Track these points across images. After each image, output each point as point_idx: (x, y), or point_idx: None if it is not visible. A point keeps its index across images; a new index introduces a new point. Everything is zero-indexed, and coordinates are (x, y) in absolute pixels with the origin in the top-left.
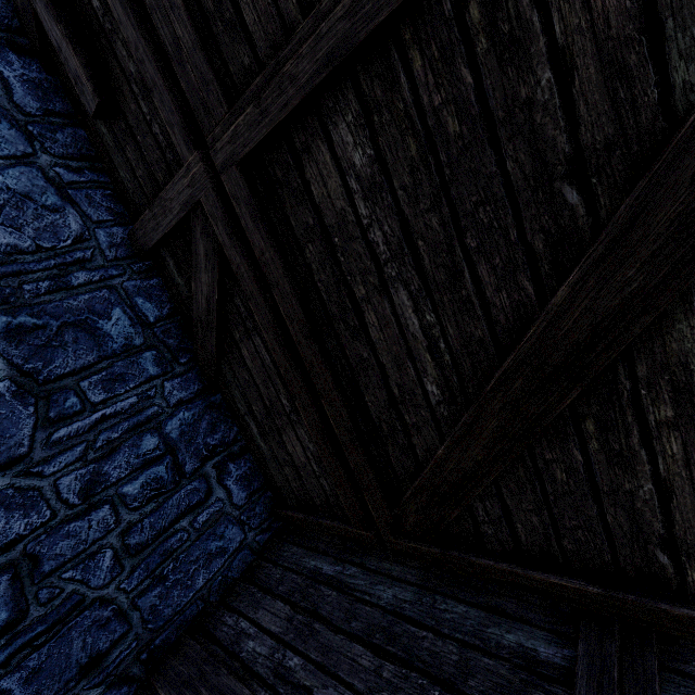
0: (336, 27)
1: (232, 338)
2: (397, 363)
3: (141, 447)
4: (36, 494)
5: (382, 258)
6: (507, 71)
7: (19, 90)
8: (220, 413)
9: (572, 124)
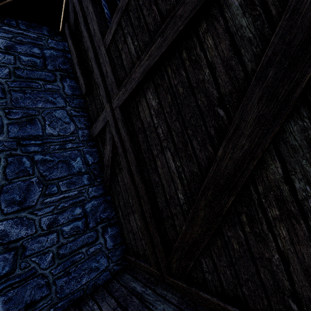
0: (145, 63)
1: (116, 172)
2: (168, 183)
3: (74, 212)
4: (32, 222)
5: (162, 139)
6: (195, 71)
7: (66, 88)
8: (109, 204)
9: (218, 86)
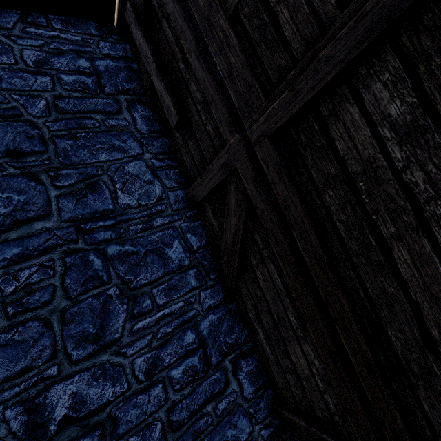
0: (382, 0)
1: (249, 263)
2: (439, 303)
3: (184, 340)
4: (121, 369)
5: (422, 197)
6: None
7: (139, 122)
8: (235, 317)
9: None
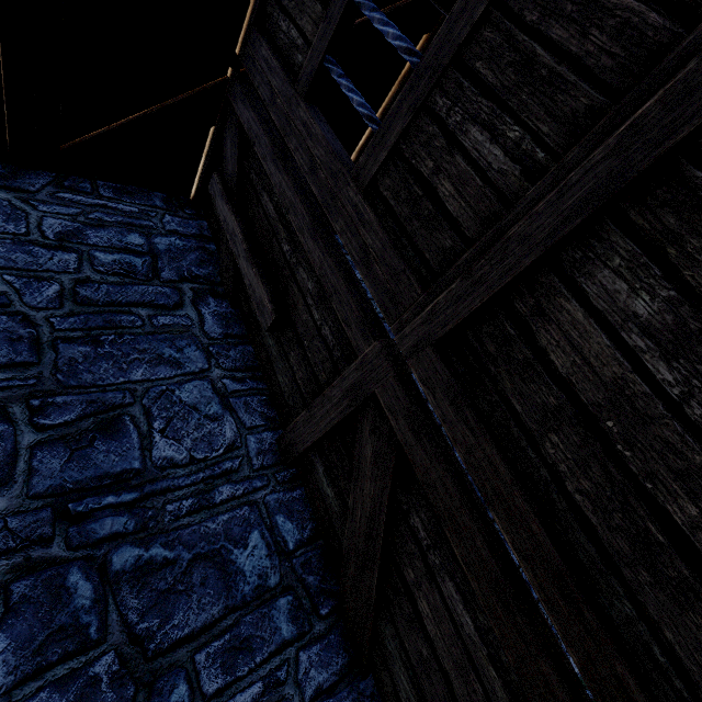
0: (593, 170)
1: (401, 578)
2: None
3: None
4: None
5: None
6: None
7: (209, 322)
8: None
9: None
